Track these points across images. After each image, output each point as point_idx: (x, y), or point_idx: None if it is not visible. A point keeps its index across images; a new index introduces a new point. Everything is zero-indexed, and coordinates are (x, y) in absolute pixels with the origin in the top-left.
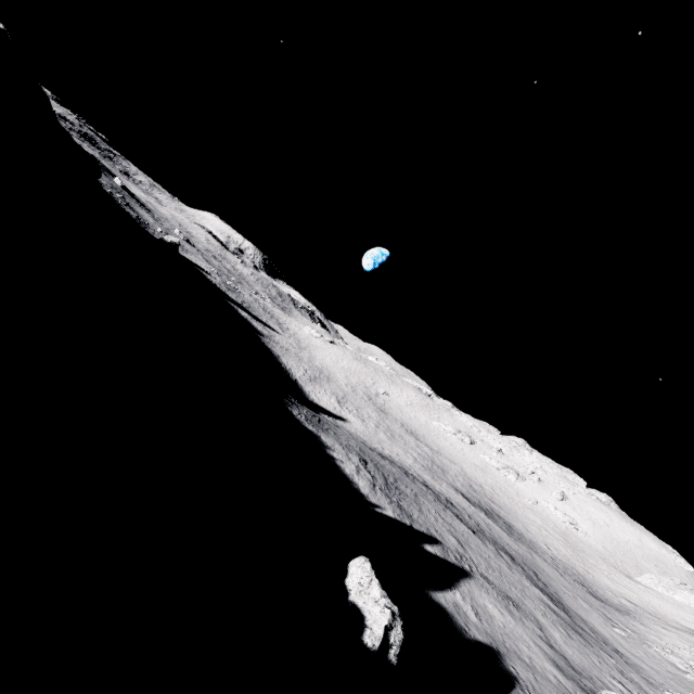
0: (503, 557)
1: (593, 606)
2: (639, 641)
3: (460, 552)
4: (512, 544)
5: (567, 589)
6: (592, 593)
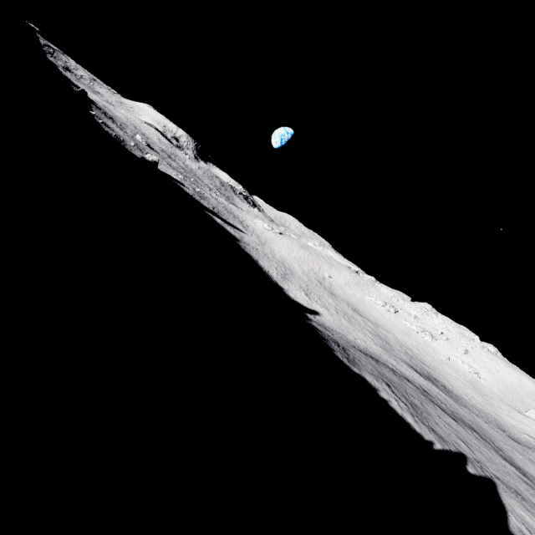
0: (478, 439)
1: (520, 452)
2: None
3: (474, 458)
4: (464, 413)
5: (504, 443)
6: (510, 437)
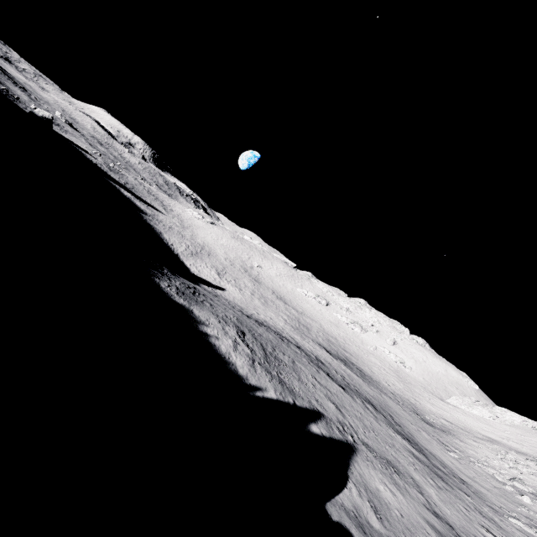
0: (369, 409)
1: (430, 433)
2: (466, 460)
3: (340, 420)
4: (369, 390)
5: (411, 423)
6: (424, 420)
